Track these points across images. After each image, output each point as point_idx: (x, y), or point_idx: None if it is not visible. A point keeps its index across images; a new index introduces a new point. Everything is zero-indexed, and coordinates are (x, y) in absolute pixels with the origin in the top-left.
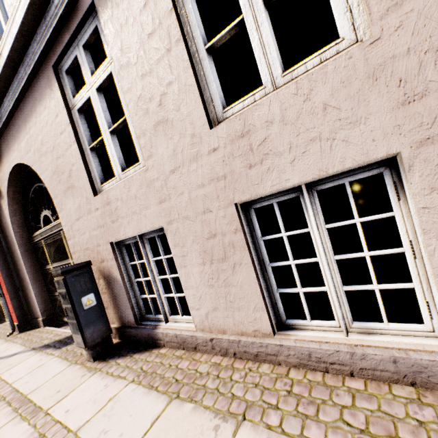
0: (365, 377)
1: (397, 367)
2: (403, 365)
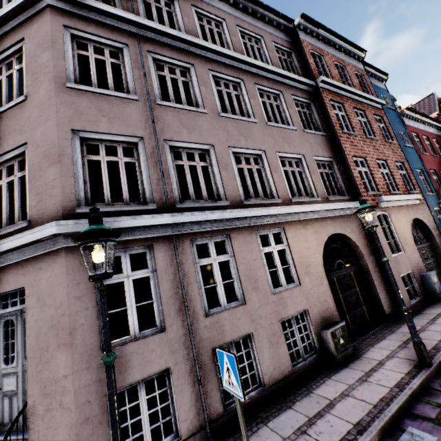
0: None
1: None
2: None
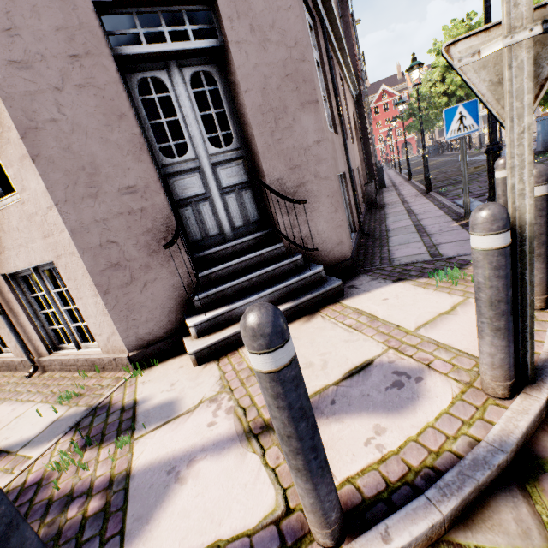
0: (3, 370)
1: (6, 364)
2: (6, 363)
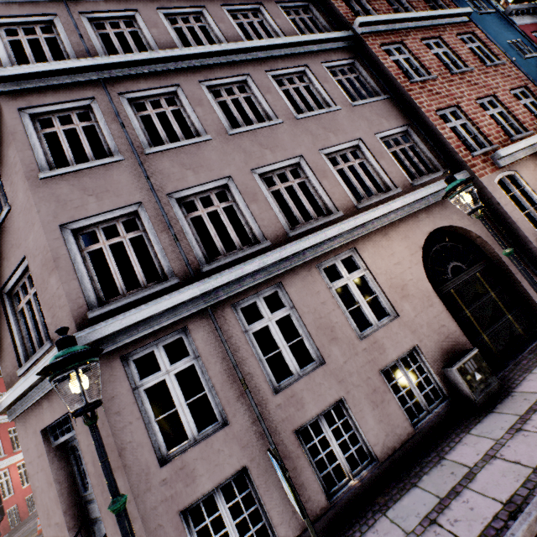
0: None
1: None
2: None
